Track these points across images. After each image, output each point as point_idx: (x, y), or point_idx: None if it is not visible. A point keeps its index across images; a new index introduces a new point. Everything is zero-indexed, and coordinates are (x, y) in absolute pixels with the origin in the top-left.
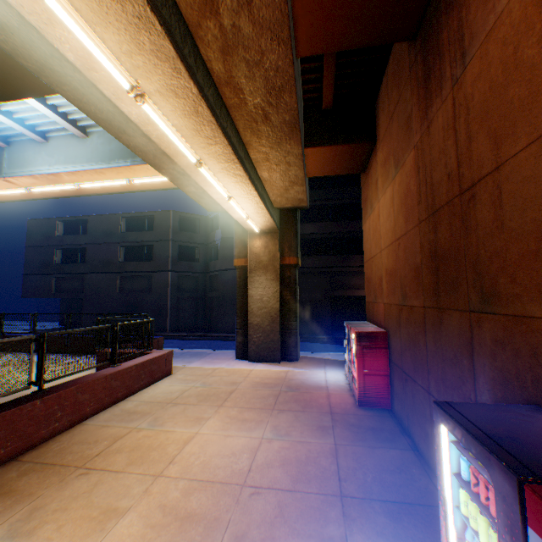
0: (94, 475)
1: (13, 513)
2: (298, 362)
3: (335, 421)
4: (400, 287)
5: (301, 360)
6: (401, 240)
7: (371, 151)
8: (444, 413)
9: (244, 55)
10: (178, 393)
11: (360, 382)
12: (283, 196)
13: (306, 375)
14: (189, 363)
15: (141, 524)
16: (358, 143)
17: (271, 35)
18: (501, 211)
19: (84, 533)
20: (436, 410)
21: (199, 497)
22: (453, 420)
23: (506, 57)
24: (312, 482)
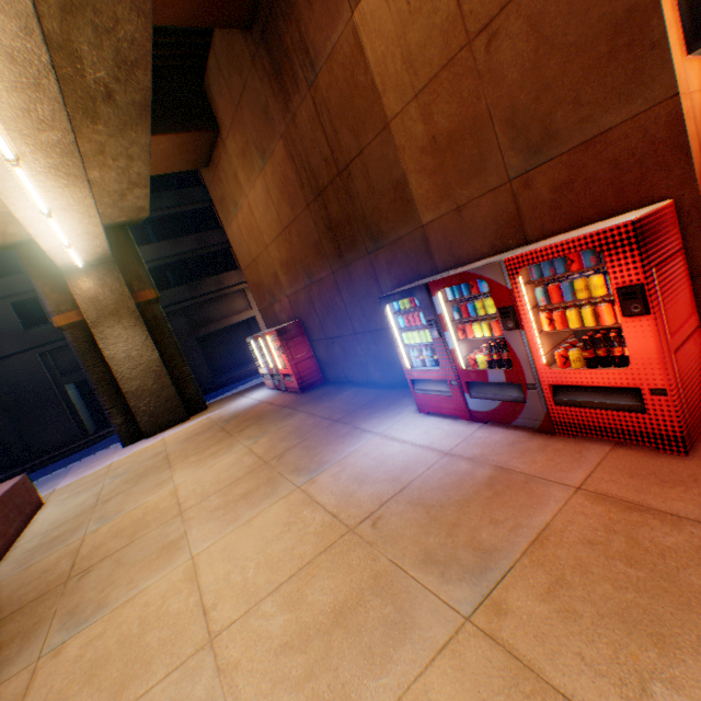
0: (103, 564)
1: (47, 632)
2: (212, 408)
3: (294, 407)
4: (304, 270)
5: (212, 406)
6: (293, 227)
7: (216, 141)
8: (387, 297)
9: (93, 19)
10: (93, 498)
11: (296, 372)
12: (117, 206)
13: (233, 408)
14: (54, 487)
15: (213, 522)
16: (202, 132)
17: (132, 5)
18: (371, 181)
19: (165, 561)
20: (382, 300)
21: (241, 487)
22: (393, 294)
23: (348, 78)
24: (313, 430)
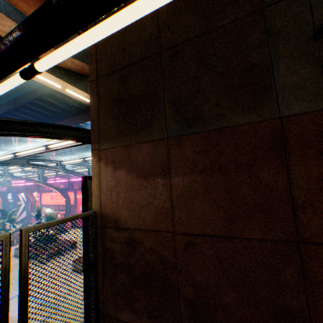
0: None
1: None
2: None
3: None
4: None
5: None
6: None
7: None
8: None
9: None
10: None
11: None
12: None
13: None
14: None
15: None
16: None
17: None
18: None
19: None
20: None
21: None
22: None
23: None
24: None
